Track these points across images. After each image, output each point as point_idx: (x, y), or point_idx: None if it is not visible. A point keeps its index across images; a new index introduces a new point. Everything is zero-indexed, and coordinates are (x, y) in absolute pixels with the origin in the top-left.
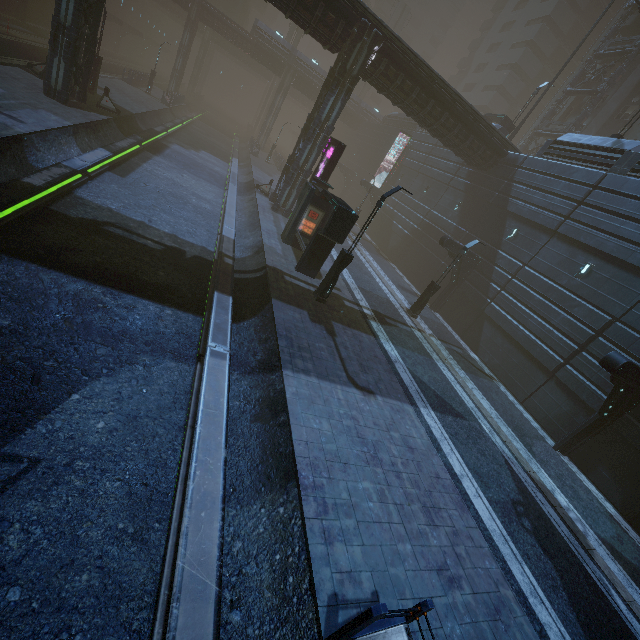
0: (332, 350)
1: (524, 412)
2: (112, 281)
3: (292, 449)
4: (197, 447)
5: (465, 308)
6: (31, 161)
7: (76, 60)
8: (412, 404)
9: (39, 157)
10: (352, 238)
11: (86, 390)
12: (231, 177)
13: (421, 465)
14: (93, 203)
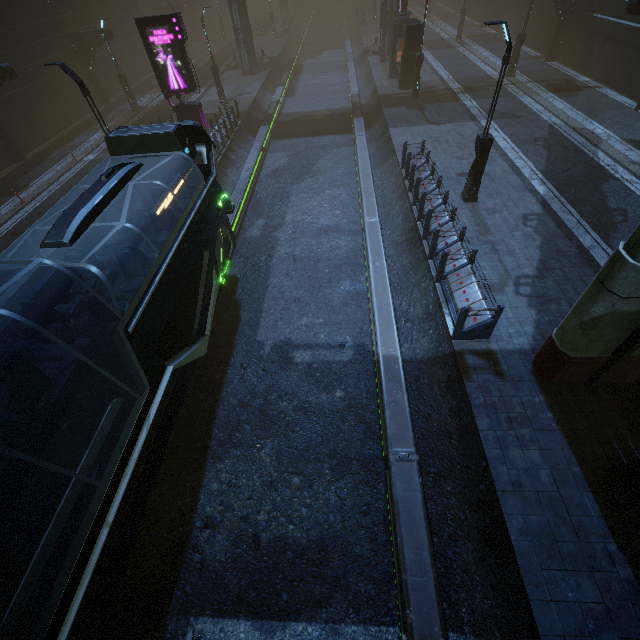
0: (420, 116)
1: (620, 98)
2: (313, 134)
3: (393, 146)
4: (358, 154)
5: (577, 39)
6: (262, 108)
7: (248, 45)
8: (474, 121)
9: (263, 105)
10: (464, 43)
11: (321, 159)
12: (348, 58)
13: (465, 138)
14: (290, 113)
